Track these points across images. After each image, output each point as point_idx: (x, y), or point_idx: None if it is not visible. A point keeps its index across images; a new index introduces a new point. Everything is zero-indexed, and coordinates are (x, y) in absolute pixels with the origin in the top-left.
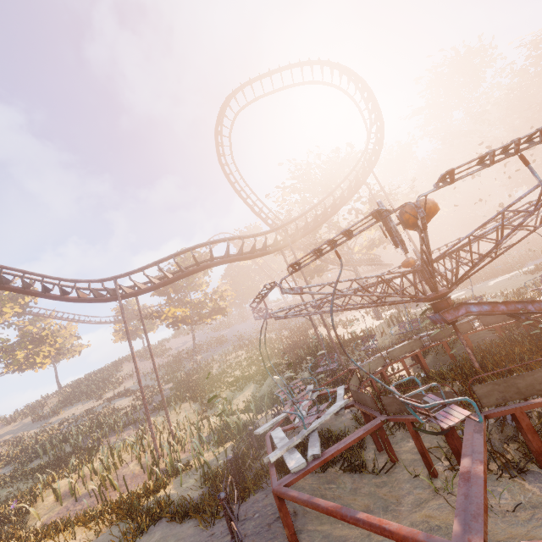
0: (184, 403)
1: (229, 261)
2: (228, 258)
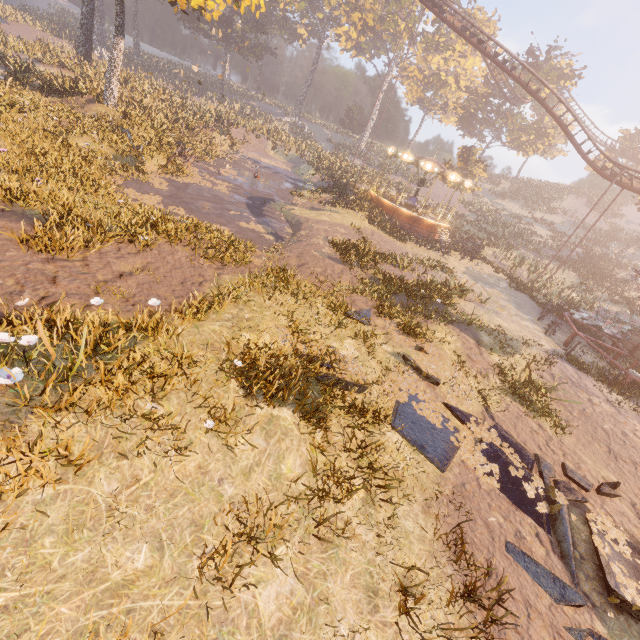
0: (572, 272)
1: None
2: None
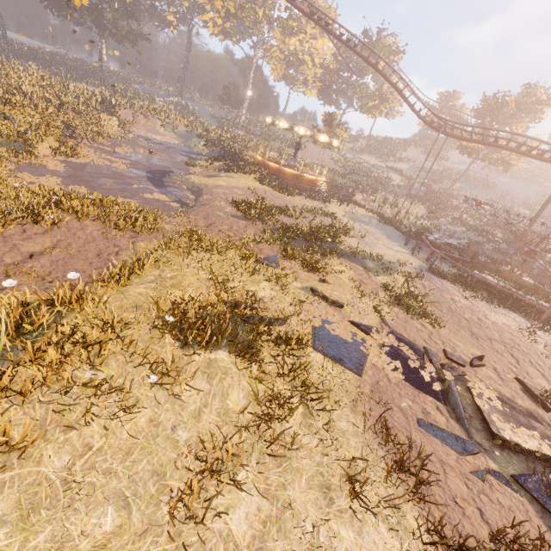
0: (421, 205)
1: (516, 152)
2: (517, 149)
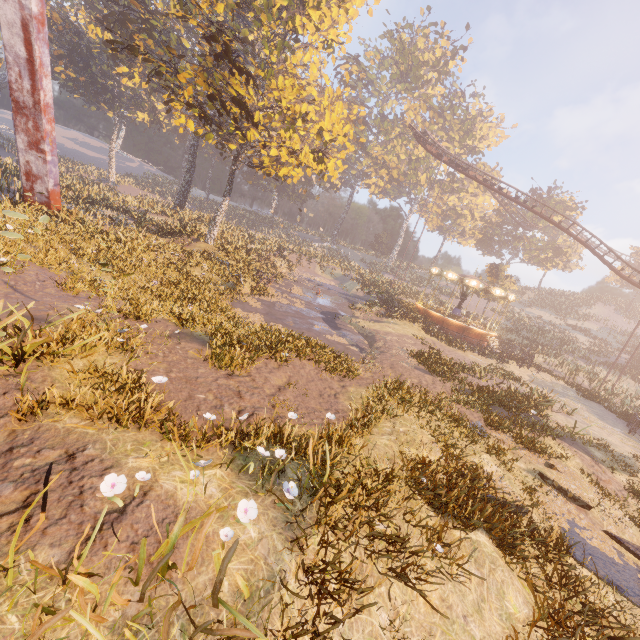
0: (630, 379)
1: None
2: None
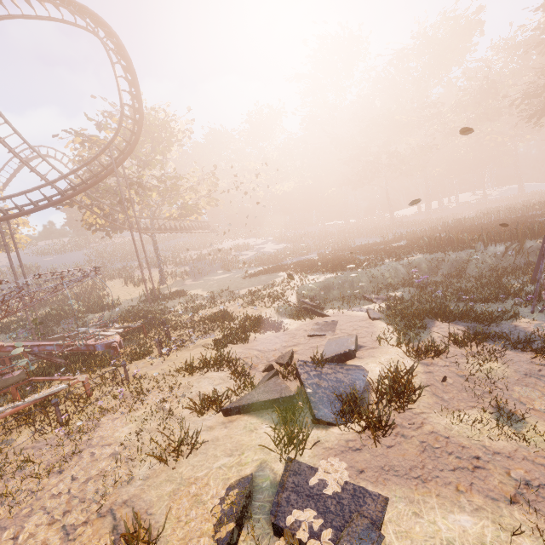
0: None
1: None
2: None
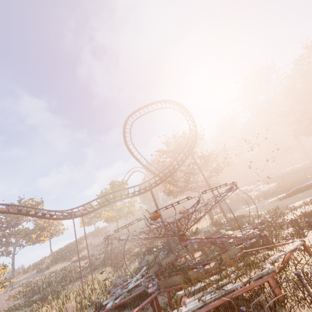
0: (107, 267)
1: (122, 199)
2: (122, 198)
